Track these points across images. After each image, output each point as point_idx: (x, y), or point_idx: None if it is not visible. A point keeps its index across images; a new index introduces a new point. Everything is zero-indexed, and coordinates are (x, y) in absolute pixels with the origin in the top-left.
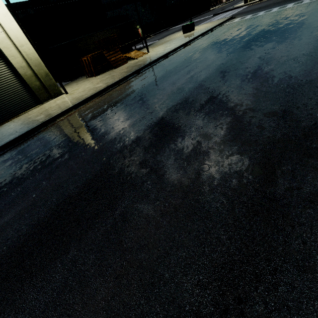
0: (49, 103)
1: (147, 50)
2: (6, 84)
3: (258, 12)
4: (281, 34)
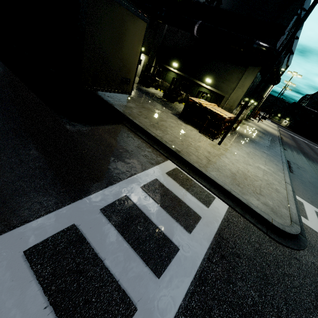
0: (257, 123)
1: (262, 120)
2: (253, 108)
3: (288, 132)
4: (317, 151)
